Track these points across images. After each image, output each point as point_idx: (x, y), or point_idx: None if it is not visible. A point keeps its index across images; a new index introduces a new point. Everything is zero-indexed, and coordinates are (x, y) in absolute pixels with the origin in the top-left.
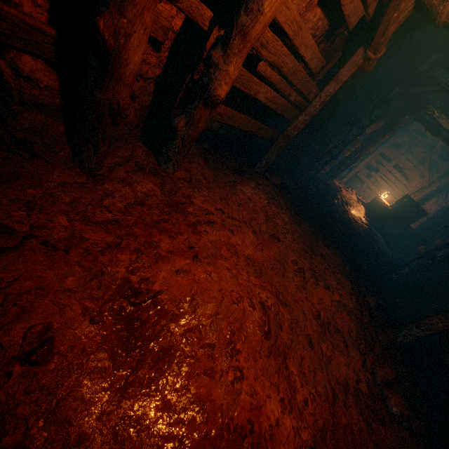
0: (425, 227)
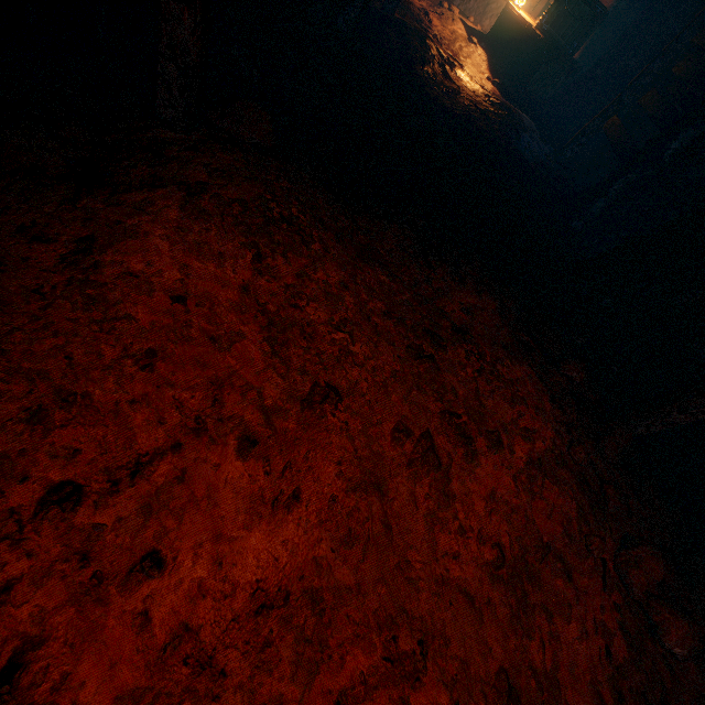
0: (597, 49)
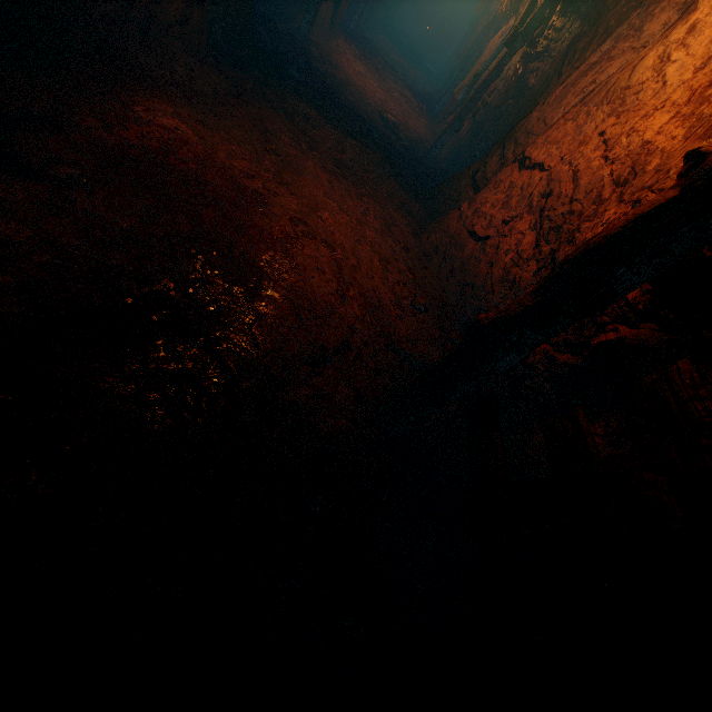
0: None
